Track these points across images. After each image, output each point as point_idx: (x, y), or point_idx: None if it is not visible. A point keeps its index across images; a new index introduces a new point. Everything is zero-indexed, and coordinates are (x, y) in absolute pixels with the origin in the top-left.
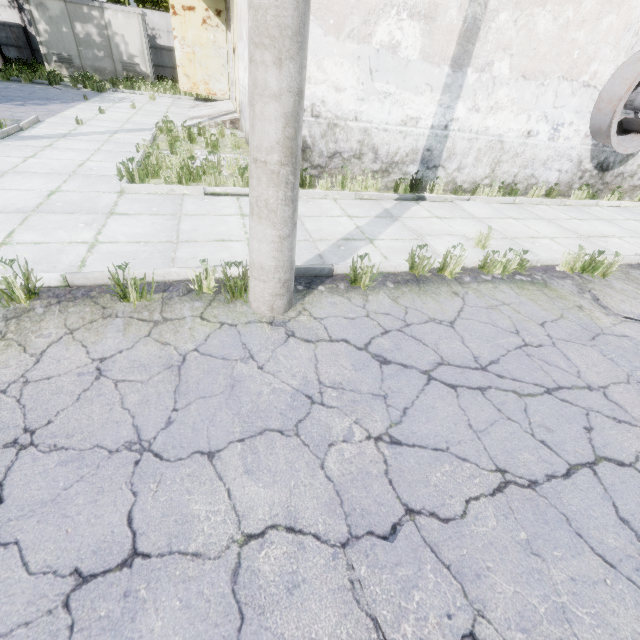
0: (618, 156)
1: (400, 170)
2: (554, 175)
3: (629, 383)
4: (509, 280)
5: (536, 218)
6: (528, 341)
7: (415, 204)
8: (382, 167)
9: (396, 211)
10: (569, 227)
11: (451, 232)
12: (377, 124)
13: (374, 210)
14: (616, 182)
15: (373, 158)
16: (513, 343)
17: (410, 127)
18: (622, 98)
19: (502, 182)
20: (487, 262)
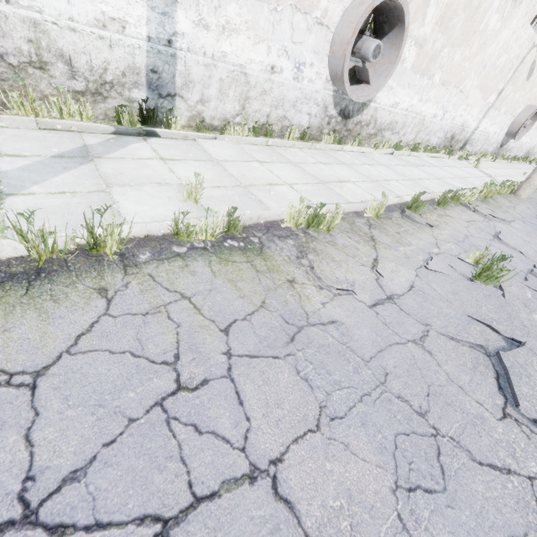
0: (356, 105)
1: (120, 94)
2: (305, 118)
3: (319, 428)
4: (213, 250)
5: (284, 161)
6: (185, 378)
7: (140, 140)
8: (89, 87)
9: (100, 149)
10: (312, 172)
11: (164, 179)
12: (54, 17)
13: (60, 146)
14: (357, 130)
15: (68, 71)
16: (152, 394)
17: (115, 32)
18: (349, 41)
19: (256, 121)
20: (180, 227)
